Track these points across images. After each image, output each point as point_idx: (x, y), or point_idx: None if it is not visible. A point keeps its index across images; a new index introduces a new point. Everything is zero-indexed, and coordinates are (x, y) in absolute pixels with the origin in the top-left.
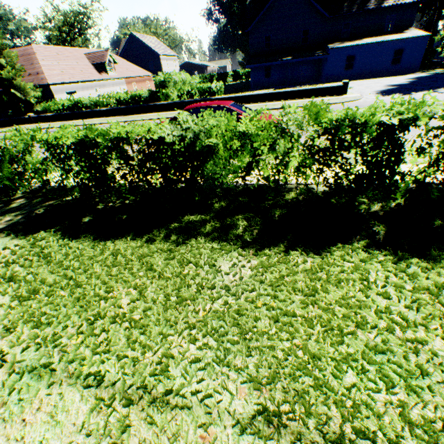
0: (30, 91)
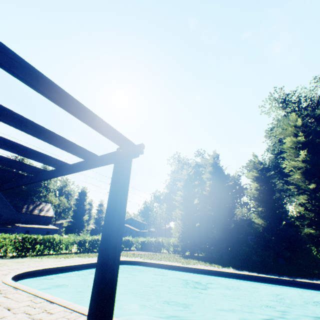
0: None
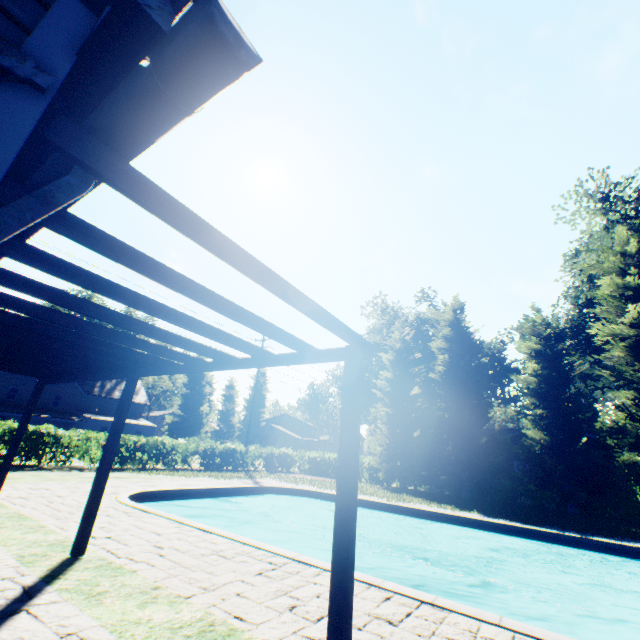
0: None
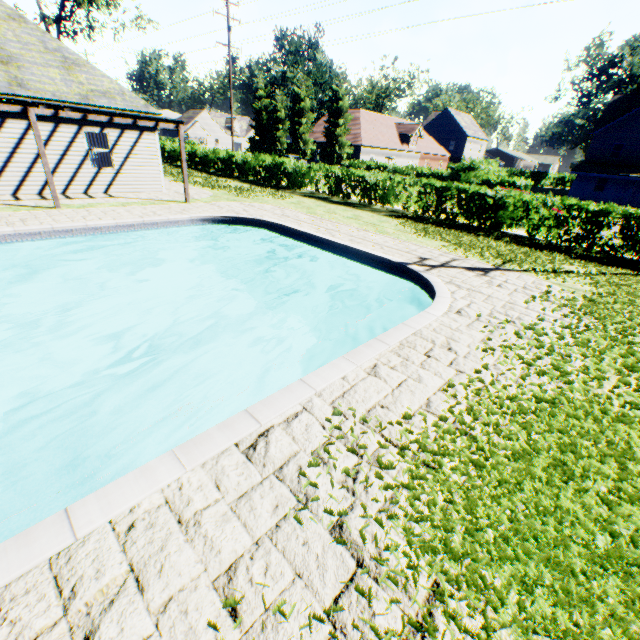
0: (346, 148)
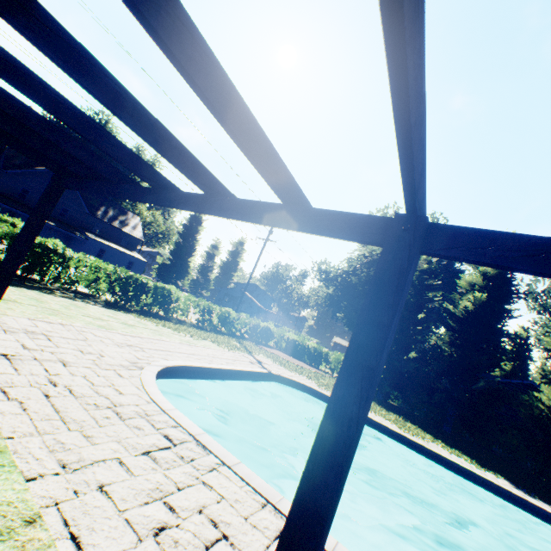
0: None
